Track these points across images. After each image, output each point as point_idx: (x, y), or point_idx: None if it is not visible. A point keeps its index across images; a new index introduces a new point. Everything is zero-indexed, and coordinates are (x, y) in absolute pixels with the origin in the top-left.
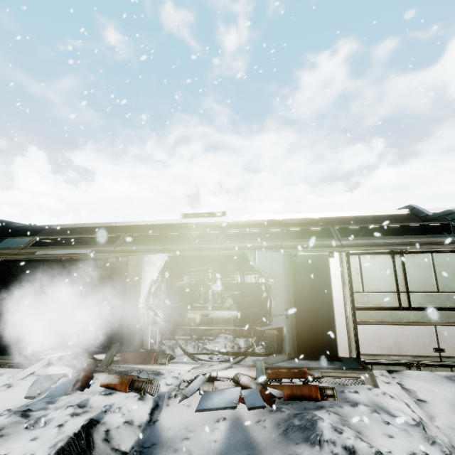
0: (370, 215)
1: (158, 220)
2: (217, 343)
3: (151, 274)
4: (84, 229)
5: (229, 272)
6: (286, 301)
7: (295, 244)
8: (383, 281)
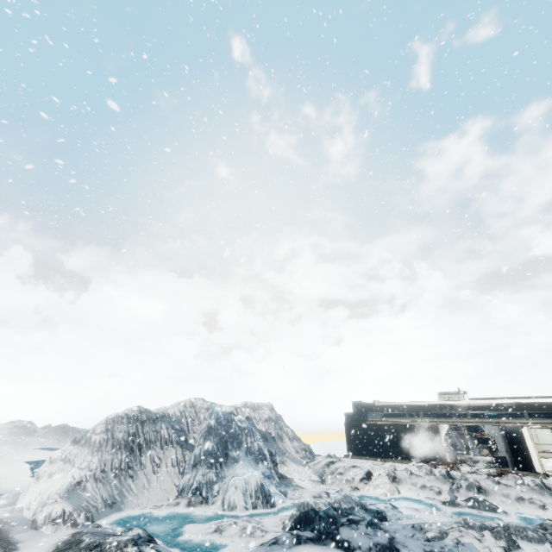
0: None
1: (429, 401)
2: (479, 463)
3: (444, 432)
4: (394, 406)
5: (479, 429)
6: (504, 446)
7: (505, 421)
8: (548, 440)
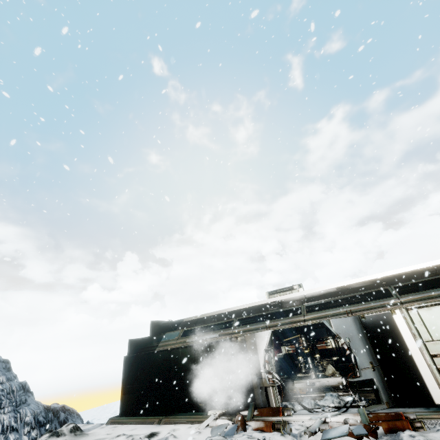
0: (429, 265)
1: (252, 303)
2: (325, 400)
3: (263, 346)
4: (205, 319)
5: (321, 338)
6: (367, 355)
7: (361, 307)
8: None
